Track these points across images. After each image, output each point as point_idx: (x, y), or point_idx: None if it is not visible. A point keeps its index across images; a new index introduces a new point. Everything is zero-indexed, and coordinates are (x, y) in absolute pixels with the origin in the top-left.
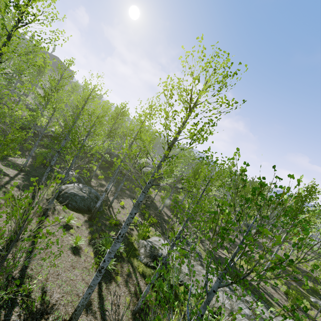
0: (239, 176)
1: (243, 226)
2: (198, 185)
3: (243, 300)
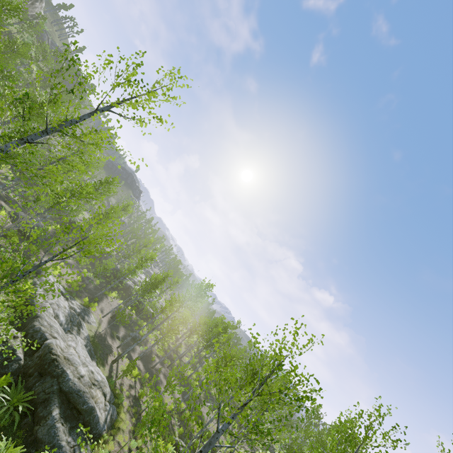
0: (244, 347)
1: (201, 396)
2: (72, 189)
3: (73, 330)
